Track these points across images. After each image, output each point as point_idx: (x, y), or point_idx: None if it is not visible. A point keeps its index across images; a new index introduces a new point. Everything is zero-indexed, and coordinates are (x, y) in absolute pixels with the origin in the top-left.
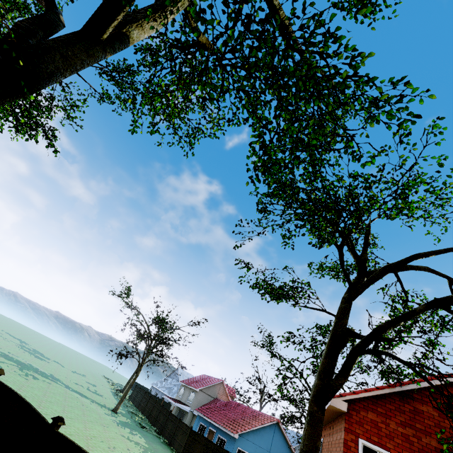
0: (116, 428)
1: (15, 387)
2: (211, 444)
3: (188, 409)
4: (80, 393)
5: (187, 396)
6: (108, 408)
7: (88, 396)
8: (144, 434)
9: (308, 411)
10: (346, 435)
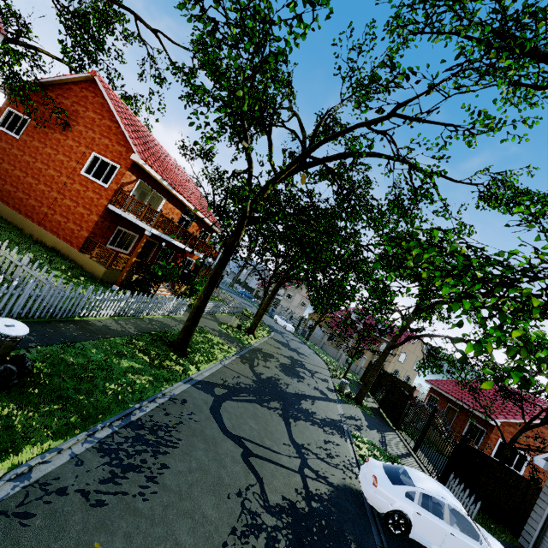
0: None
1: None
2: None
3: None
4: None
5: None
6: None
7: None
8: None
9: None
10: (3, 106)
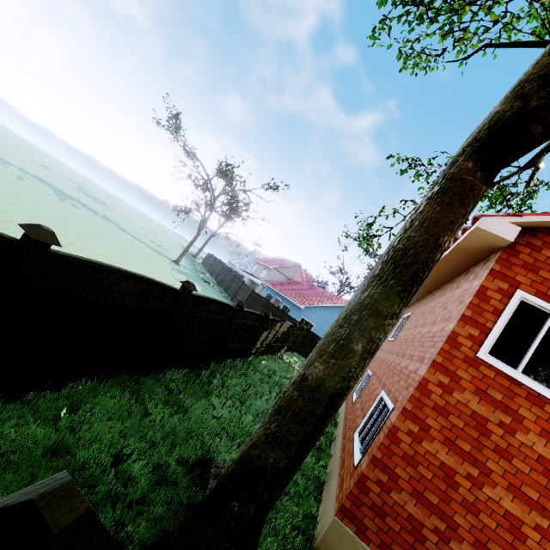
0: (168, 270)
1: (31, 196)
2: (272, 306)
3: (259, 282)
4: (137, 238)
5: (260, 271)
6: (170, 259)
7: (148, 245)
8: (204, 286)
9: (442, 176)
10: (488, 281)
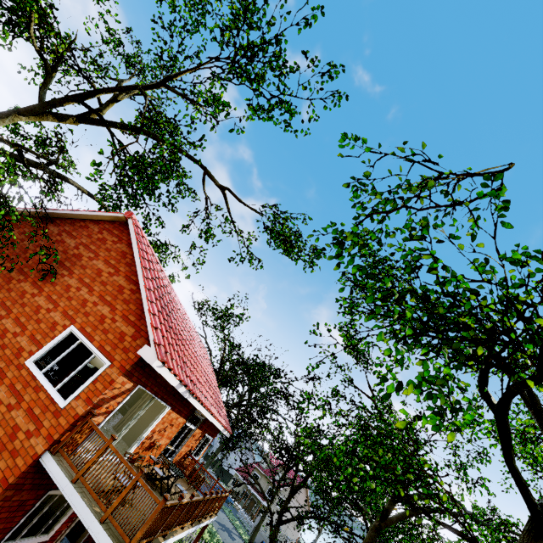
0: None
1: None
2: None
3: None
4: None
5: None
6: None
7: None
8: None
9: None
10: None
